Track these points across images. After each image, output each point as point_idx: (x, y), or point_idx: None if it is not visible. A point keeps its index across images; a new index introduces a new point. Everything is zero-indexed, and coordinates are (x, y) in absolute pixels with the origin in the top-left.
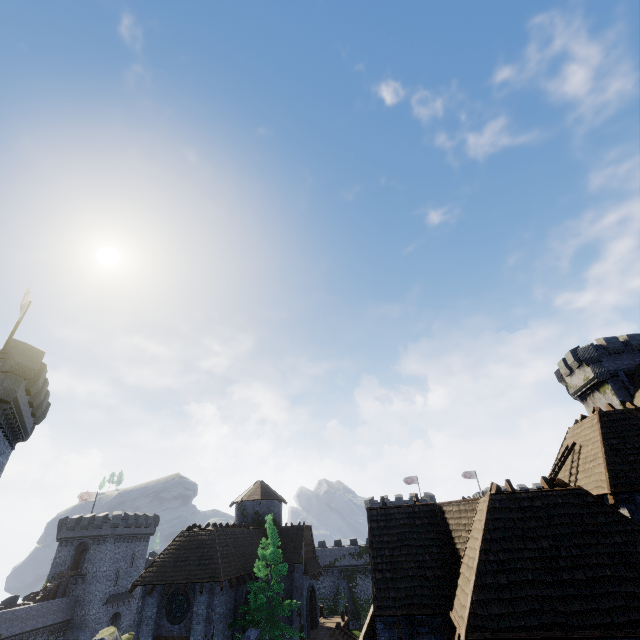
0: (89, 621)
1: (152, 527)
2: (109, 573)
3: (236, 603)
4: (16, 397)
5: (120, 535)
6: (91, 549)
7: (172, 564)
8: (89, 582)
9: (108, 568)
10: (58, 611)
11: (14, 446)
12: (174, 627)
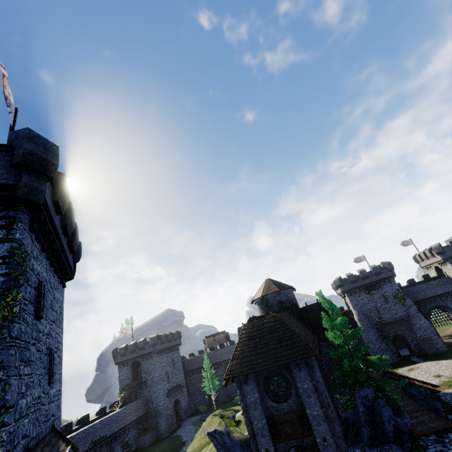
0: (161, 410)
1: (178, 340)
2: (162, 376)
3: (322, 371)
4: (46, 204)
5: (160, 350)
6: (143, 364)
7: (253, 353)
8: (150, 386)
9: (160, 373)
10: (137, 409)
11: (64, 284)
12: (283, 405)
